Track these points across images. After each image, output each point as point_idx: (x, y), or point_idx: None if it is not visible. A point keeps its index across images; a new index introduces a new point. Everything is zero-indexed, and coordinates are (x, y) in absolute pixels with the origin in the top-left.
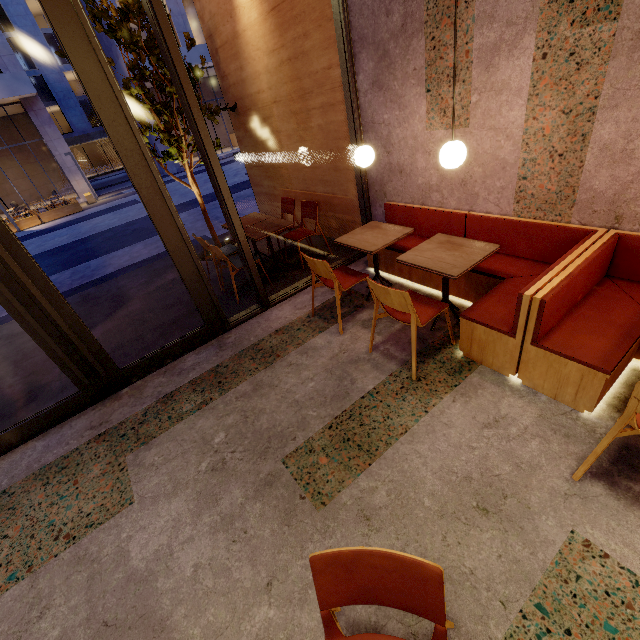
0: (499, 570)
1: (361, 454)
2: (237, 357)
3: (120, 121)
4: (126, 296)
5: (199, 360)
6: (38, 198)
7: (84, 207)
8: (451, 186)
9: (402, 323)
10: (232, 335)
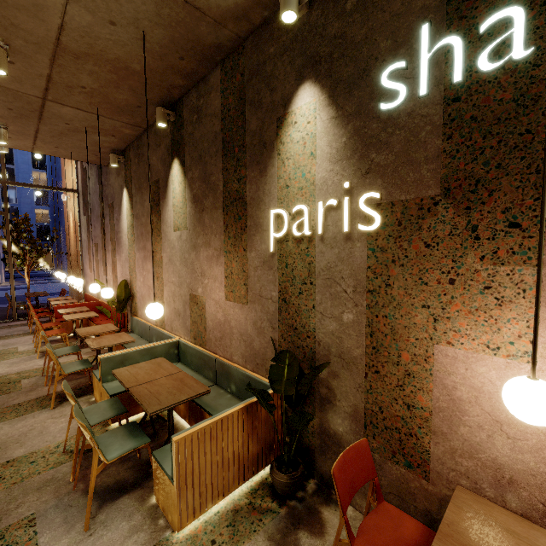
0: None
1: None
2: None
3: None
4: None
5: None
6: None
7: None
8: None
9: None
10: None
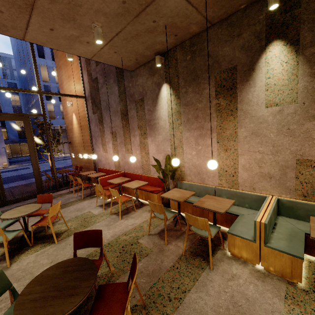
0: (73, 215)
1: (61, 208)
2: None
3: (32, 145)
4: (13, 190)
5: (32, 200)
6: None
7: (1, 168)
8: (107, 164)
9: (89, 192)
10: None
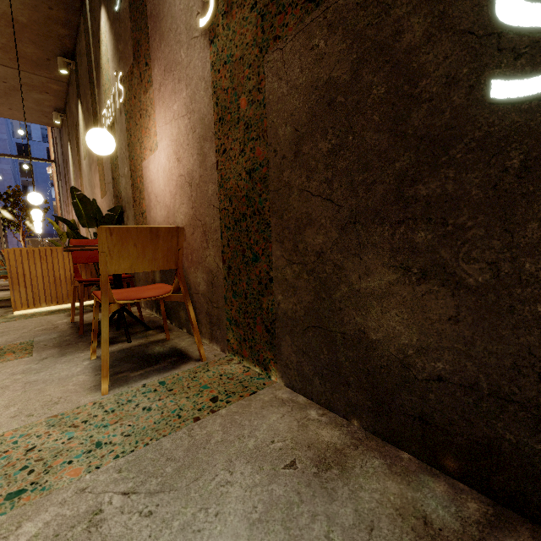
0: None
1: None
2: None
3: None
4: None
5: None
6: None
7: None
8: None
9: None
10: None
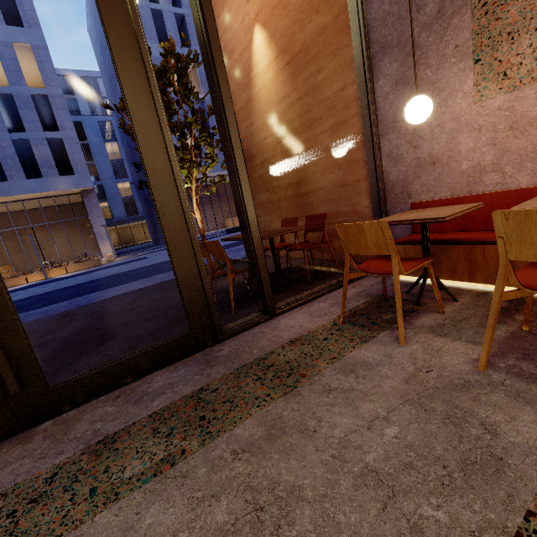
0: None
1: None
2: (233, 376)
3: (133, 55)
4: (106, 312)
5: (173, 380)
6: (72, 259)
7: (104, 263)
8: (519, 158)
9: (506, 328)
10: (225, 347)
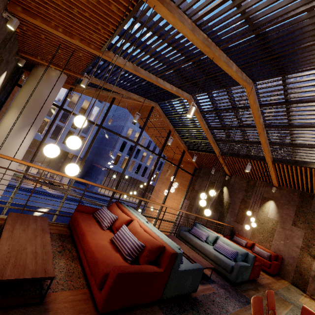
0: None
1: None
2: None
3: None
4: None
5: None
6: None
7: None
8: None
9: None
10: None
